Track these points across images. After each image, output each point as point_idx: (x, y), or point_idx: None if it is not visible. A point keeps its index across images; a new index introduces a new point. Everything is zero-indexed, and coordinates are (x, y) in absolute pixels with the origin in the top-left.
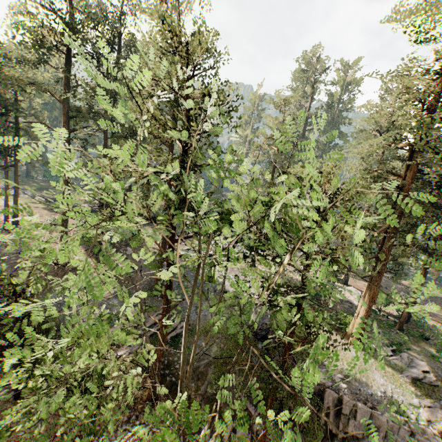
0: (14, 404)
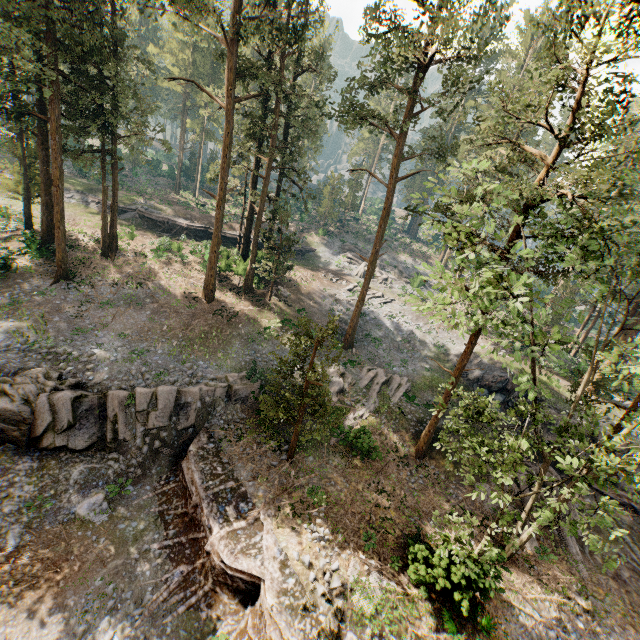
0: (292, 468)
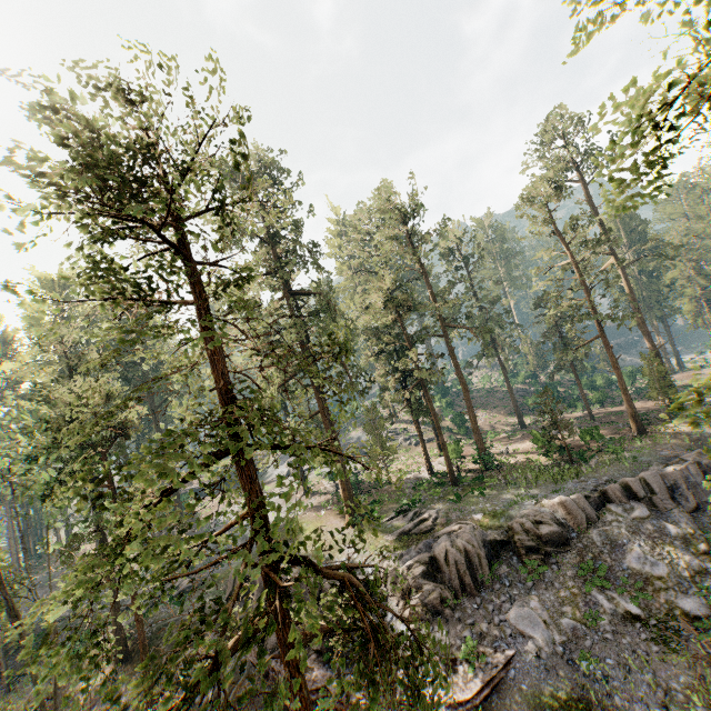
0: (4, 697)
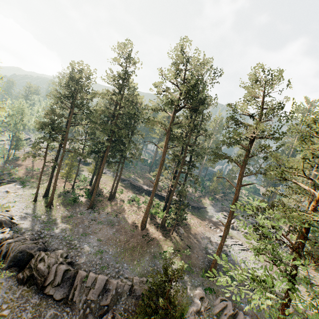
0: None
